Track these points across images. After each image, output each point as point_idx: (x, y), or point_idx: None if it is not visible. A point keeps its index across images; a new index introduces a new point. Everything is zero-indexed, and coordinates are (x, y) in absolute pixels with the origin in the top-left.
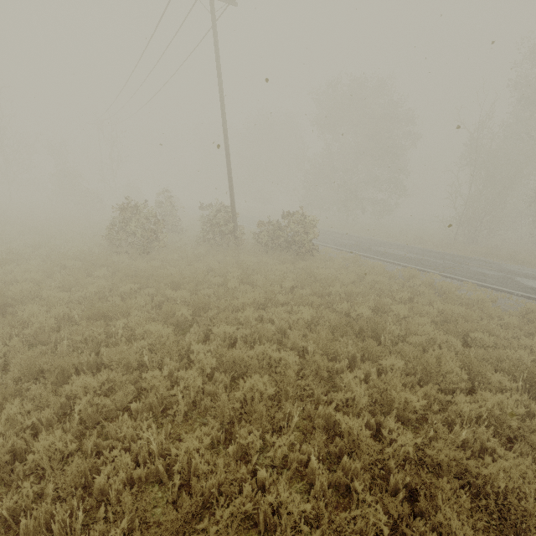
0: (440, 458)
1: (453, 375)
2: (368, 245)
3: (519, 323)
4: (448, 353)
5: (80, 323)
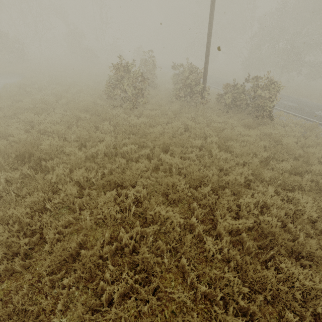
0: None
1: None
2: (311, 109)
3: None
4: None
5: (96, 184)
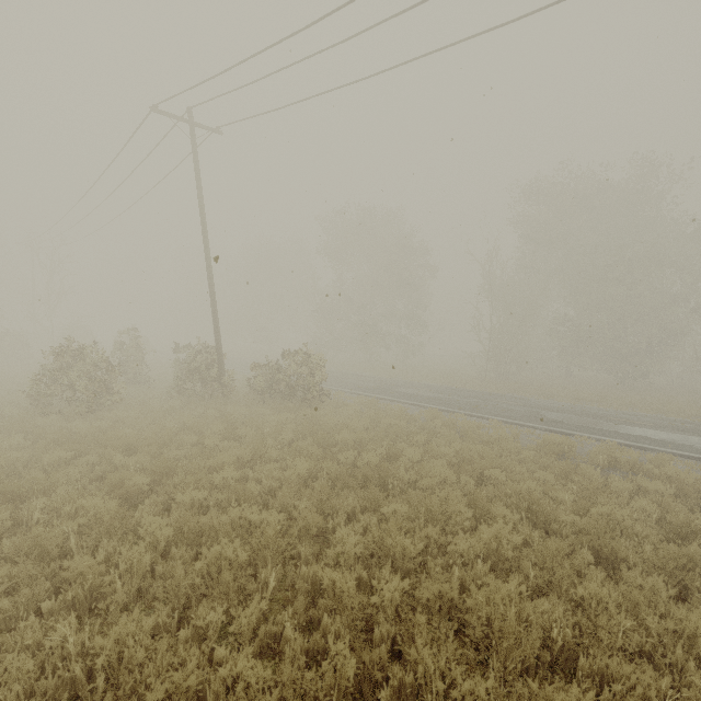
0: (426, 596)
1: (458, 515)
2: (391, 387)
3: (536, 456)
4: (453, 490)
5: None
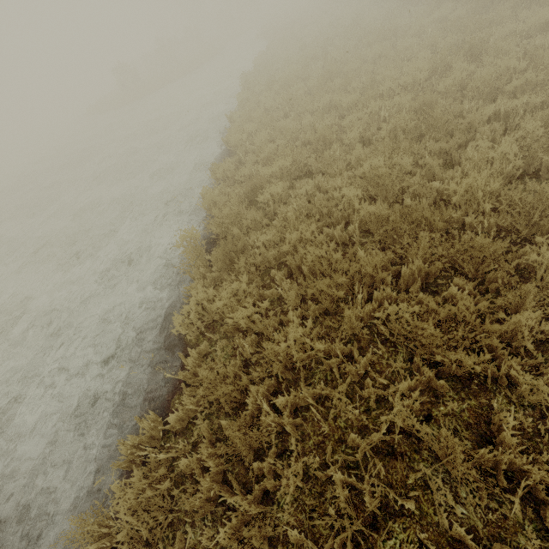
0: None
1: None
2: None
3: None
4: None
5: None
